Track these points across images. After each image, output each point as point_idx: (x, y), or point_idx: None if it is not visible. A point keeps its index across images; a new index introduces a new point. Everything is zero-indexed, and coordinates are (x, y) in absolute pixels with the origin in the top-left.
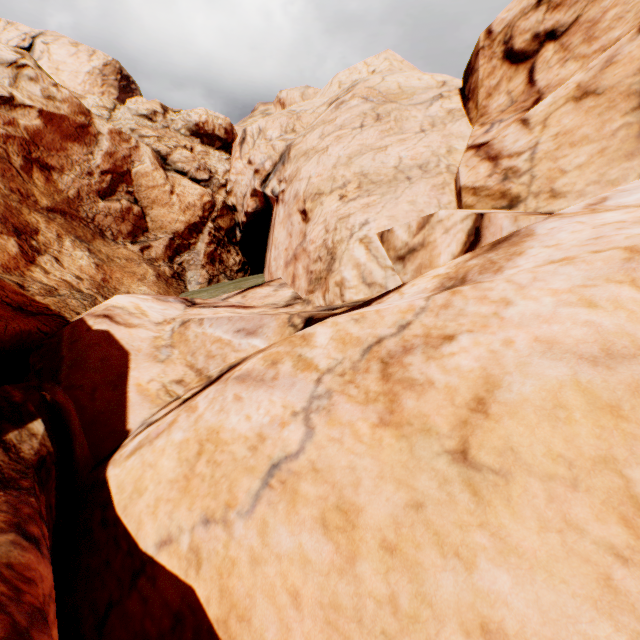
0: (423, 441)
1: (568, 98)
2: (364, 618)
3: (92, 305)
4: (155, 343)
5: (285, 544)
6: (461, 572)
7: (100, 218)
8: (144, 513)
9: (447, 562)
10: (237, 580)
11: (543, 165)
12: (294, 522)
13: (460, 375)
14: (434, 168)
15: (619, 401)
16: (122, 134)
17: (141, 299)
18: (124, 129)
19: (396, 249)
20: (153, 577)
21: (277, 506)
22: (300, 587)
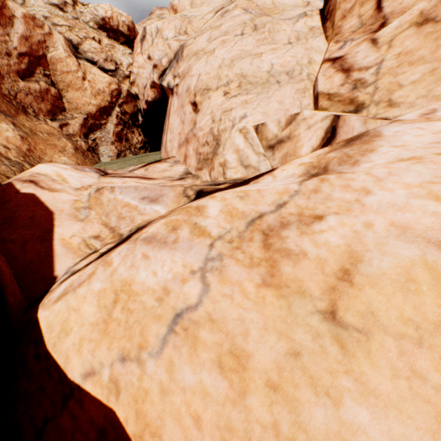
0: (299, 301)
1: (412, 23)
2: (252, 438)
3: (20, 171)
4: (75, 205)
5: (188, 380)
6: (330, 407)
7: (21, 96)
8: (70, 350)
9: (319, 399)
10: (150, 406)
11: (385, 79)
12: (196, 363)
13: (329, 249)
14: (298, 75)
15: None
16: (35, 19)
17: (62, 168)
18: (37, 16)
19: (268, 139)
20: (80, 400)
21: (181, 349)
22: (201, 413)
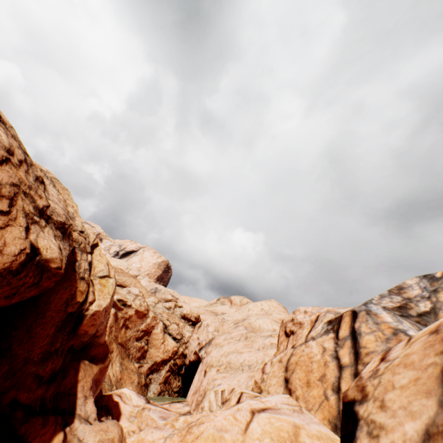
0: None
1: (278, 359)
2: None
3: (111, 389)
4: (131, 413)
5: None
6: None
7: (132, 348)
8: None
9: None
10: None
11: (268, 380)
12: None
13: (199, 431)
14: (253, 367)
15: (216, 438)
16: (156, 317)
17: (132, 392)
18: (157, 312)
19: (223, 398)
20: None
21: None
22: None
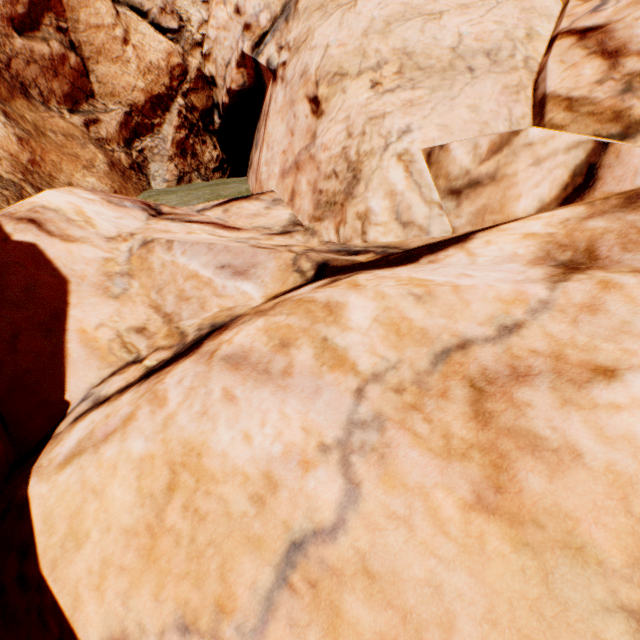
0: (570, 570)
1: None
2: None
3: (17, 197)
4: (106, 268)
5: None
6: None
7: (19, 65)
8: (83, 585)
9: None
10: None
11: None
12: None
13: (638, 455)
14: (507, 59)
15: None
16: None
17: (85, 199)
18: None
19: (449, 177)
20: None
21: (305, 634)
22: None
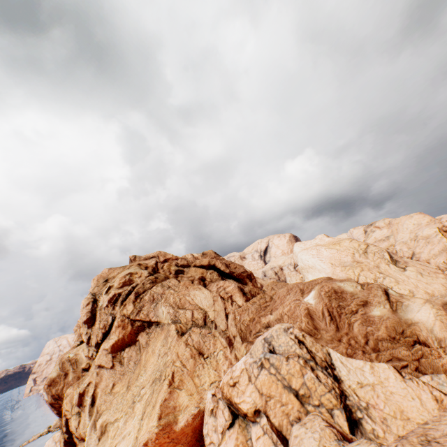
0: None
1: None
2: None
3: None
4: None
5: None
6: None
7: None
8: None
9: None
10: None
11: None
12: None
13: None
14: (444, 250)
15: None
16: None
17: None
18: None
19: (446, 263)
20: None
21: None
22: None
